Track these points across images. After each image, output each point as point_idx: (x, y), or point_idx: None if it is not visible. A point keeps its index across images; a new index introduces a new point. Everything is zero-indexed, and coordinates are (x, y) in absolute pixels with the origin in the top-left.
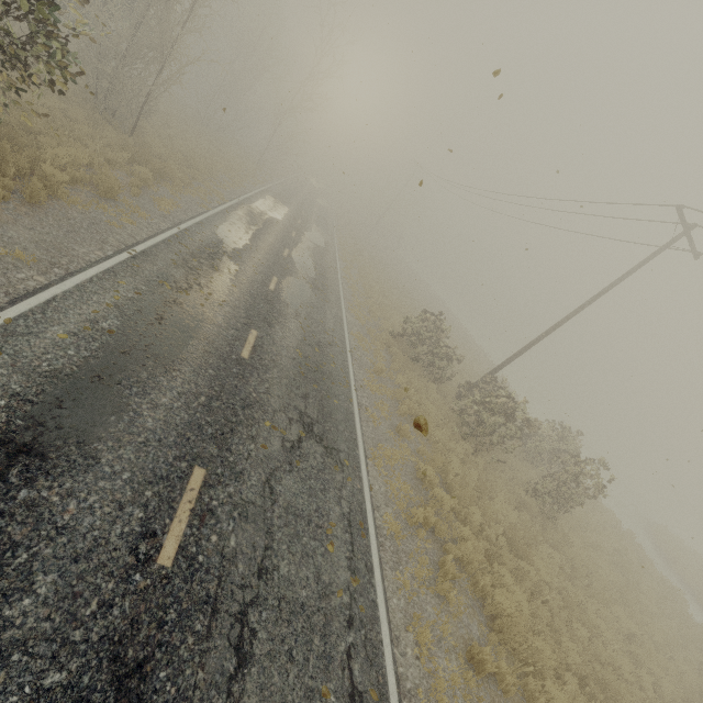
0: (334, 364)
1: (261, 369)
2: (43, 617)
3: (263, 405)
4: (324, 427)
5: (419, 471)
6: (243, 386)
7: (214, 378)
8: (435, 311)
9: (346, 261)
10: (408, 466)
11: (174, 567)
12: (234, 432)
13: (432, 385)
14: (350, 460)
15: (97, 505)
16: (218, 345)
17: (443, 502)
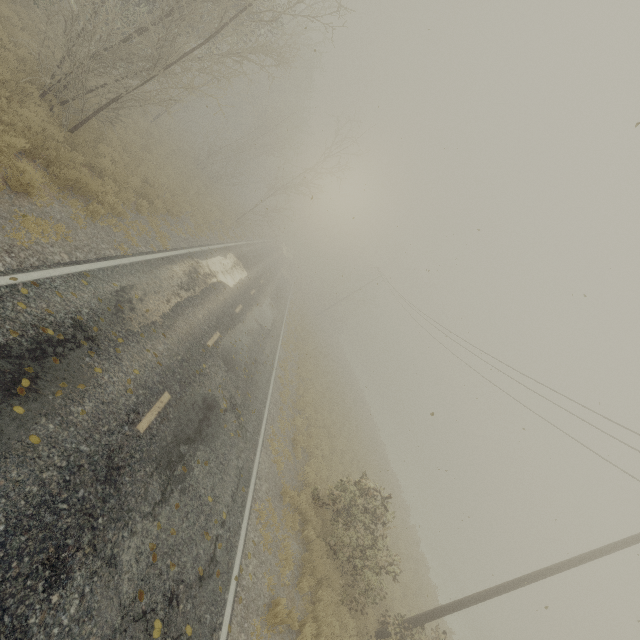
0: None
1: None
2: None
3: None
4: None
5: None
6: None
7: None
8: (360, 420)
9: (288, 349)
10: None
11: None
12: None
13: (349, 620)
14: None
15: None
16: None
17: None
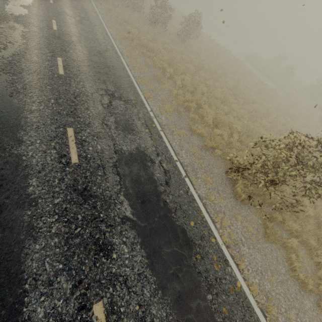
0: (88, 7)
1: (59, 6)
2: (37, 31)
3: (64, 13)
4: (88, 19)
5: (128, 31)
6: (55, 9)
7: (45, 7)
8: None
9: None
10: (125, 31)
11: (58, 30)
12: (59, 16)
13: (136, 13)
14: (100, 26)
15: (34, 22)
16: (40, 0)
17: (135, 34)
